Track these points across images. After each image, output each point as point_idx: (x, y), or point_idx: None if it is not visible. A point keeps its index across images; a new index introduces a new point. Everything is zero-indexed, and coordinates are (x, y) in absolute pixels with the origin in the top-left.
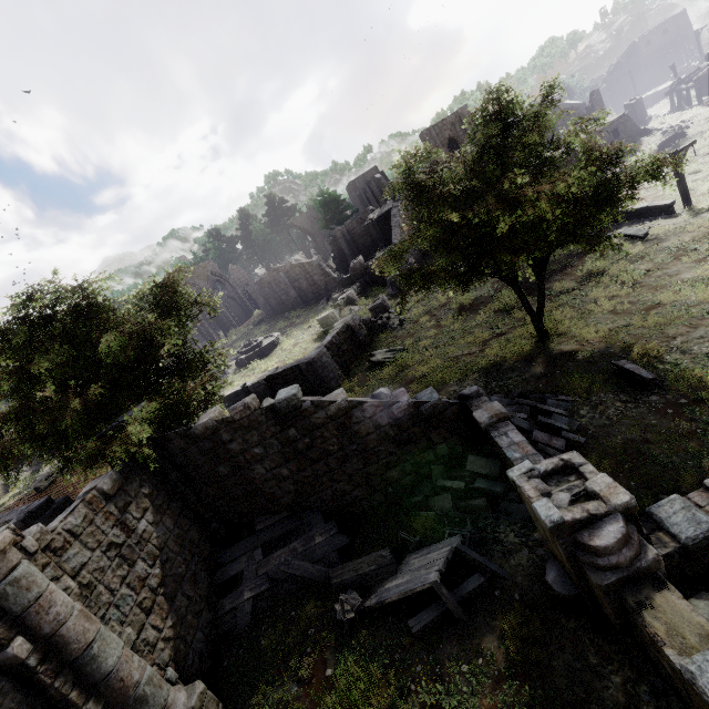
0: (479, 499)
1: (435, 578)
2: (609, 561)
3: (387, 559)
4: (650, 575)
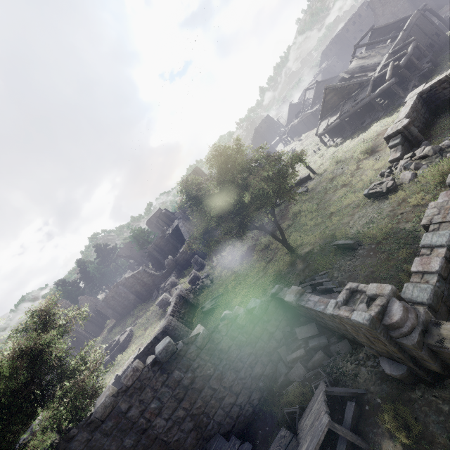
0: (317, 353)
1: (328, 419)
2: (408, 326)
3: (287, 437)
4: (430, 323)
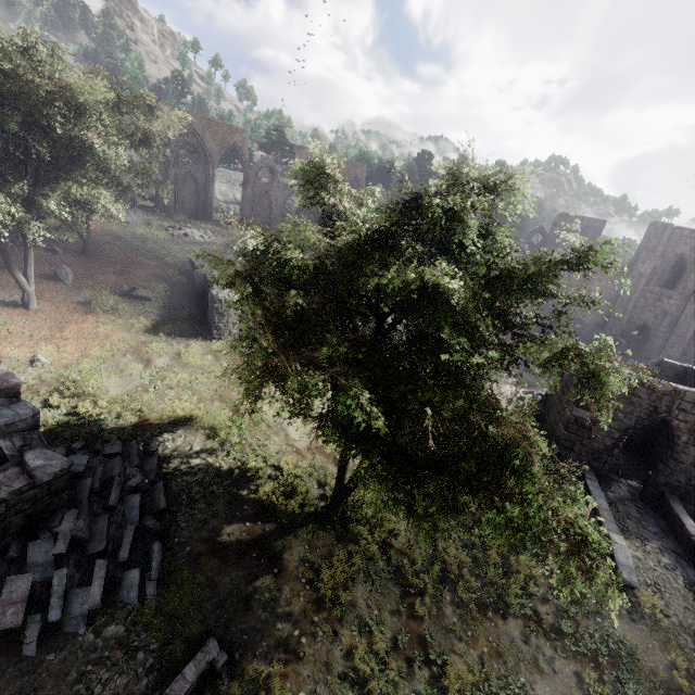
0: None
1: None
2: None
3: None
4: None
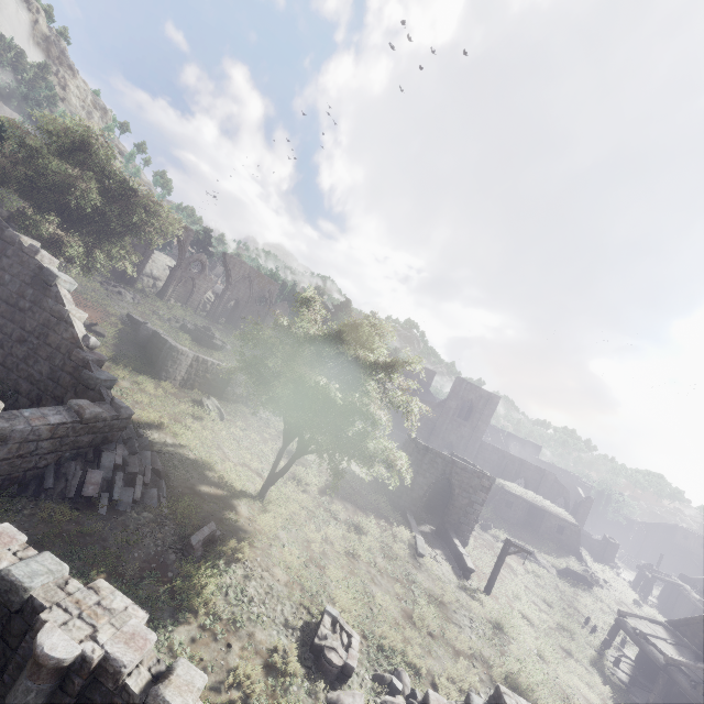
0: None
1: None
2: None
3: None
4: None
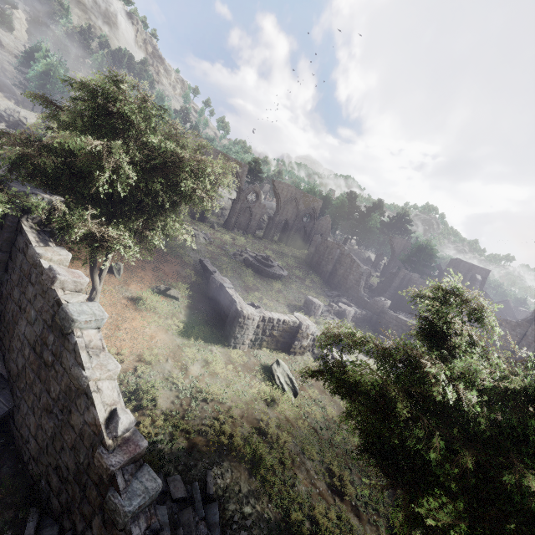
0: None
1: None
2: None
3: None
4: None
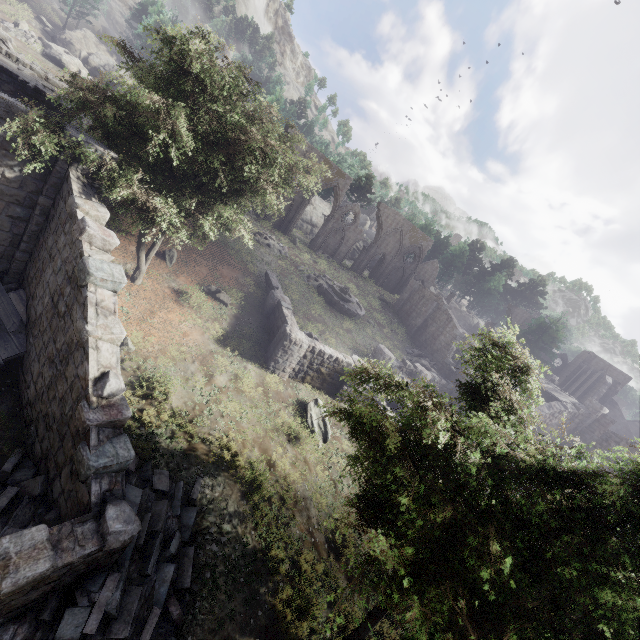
0: None
1: None
2: None
3: None
4: None
